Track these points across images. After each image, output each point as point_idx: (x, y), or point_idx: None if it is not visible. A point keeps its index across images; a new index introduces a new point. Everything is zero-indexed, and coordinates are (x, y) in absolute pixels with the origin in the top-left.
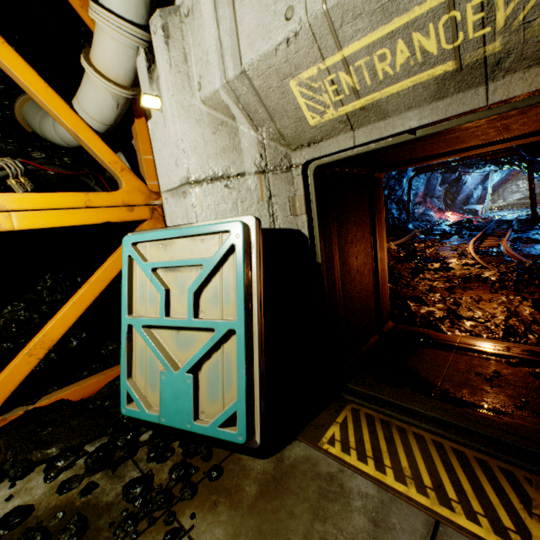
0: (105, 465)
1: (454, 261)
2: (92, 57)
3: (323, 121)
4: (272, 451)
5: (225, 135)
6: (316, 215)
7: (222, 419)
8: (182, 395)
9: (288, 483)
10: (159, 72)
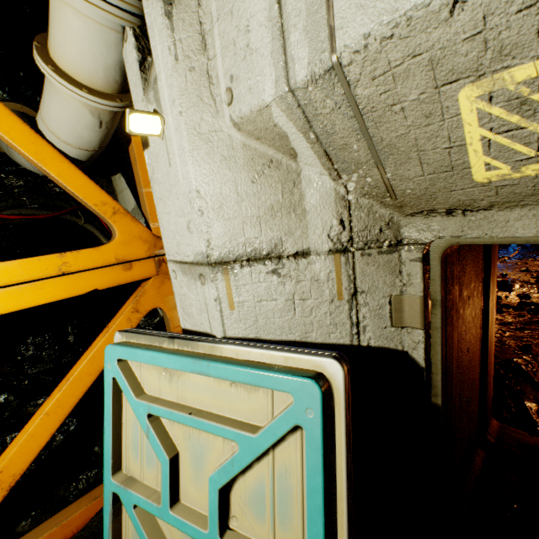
0: None
1: (535, 292)
2: (50, 48)
3: (516, 175)
4: None
5: (275, 184)
6: (440, 328)
7: None
8: None
9: None
10: (157, 69)
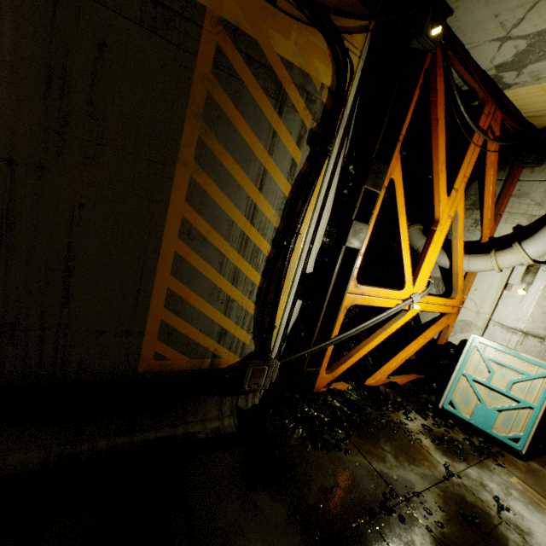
0: (446, 425)
1: None
2: (497, 258)
3: None
4: (522, 459)
5: None
6: None
7: (510, 436)
8: (488, 417)
9: (538, 474)
10: (534, 283)
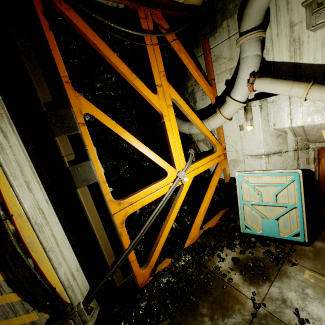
0: (249, 247)
1: None
2: (222, 113)
3: None
4: (309, 244)
5: (281, 139)
6: (317, 163)
7: (292, 234)
8: (273, 227)
9: (323, 253)
10: (254, 118)
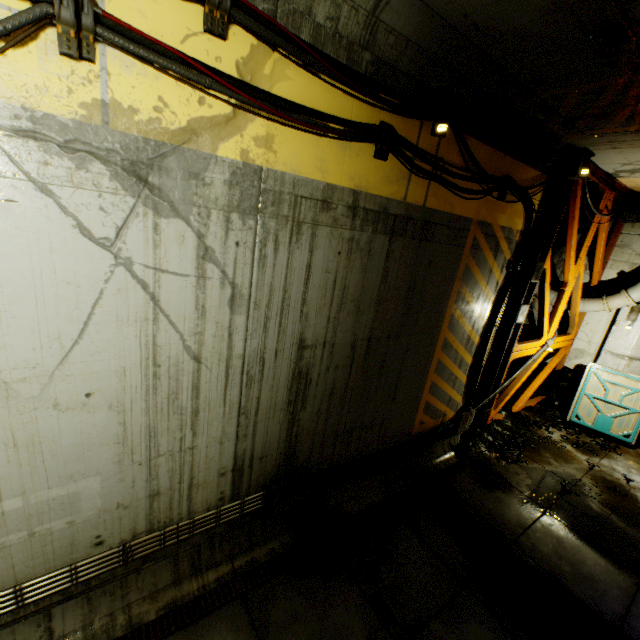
0: (576, 433)
1: None
2: (608, 302)
3: None
4: (631, 448)
5: None
6: None
7: (623, 434)
8: (606, 423)
9: None
10: (637, 321)
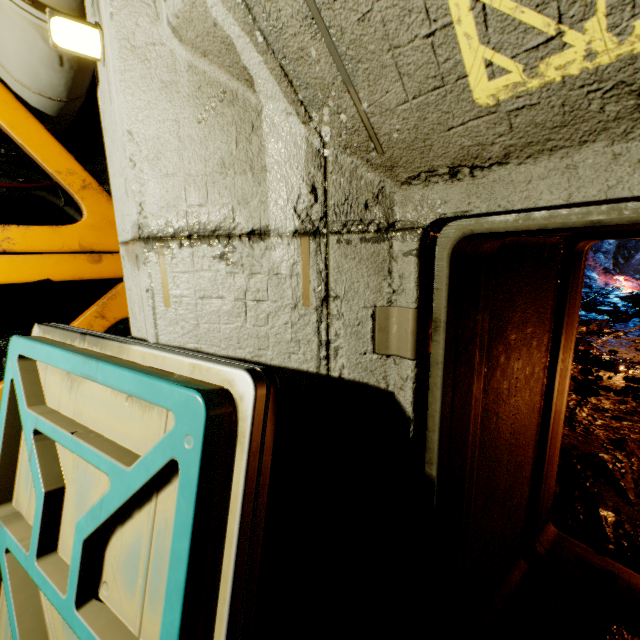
0: None
1: None
2: None
3: (534, 83)
4: None
5: (228, 127)
6: (442, 363)
7: None
8: None
9: None
10: None
